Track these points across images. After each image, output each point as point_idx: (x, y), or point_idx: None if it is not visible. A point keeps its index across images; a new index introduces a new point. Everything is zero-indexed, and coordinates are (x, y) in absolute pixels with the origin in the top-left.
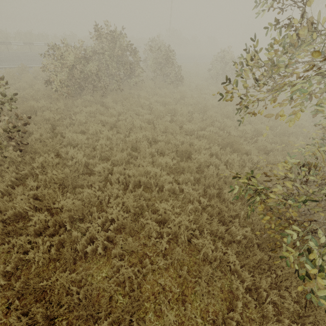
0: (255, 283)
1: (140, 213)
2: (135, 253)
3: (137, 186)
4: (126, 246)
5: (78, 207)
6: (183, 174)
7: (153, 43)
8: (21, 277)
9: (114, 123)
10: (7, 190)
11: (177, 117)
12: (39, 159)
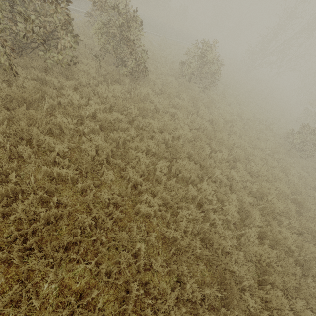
0: None
1: None
2: None
3: None
4: None
5: None
6: None
7: None
8: None
9: None
10: None
11: (128, 169)
12: None
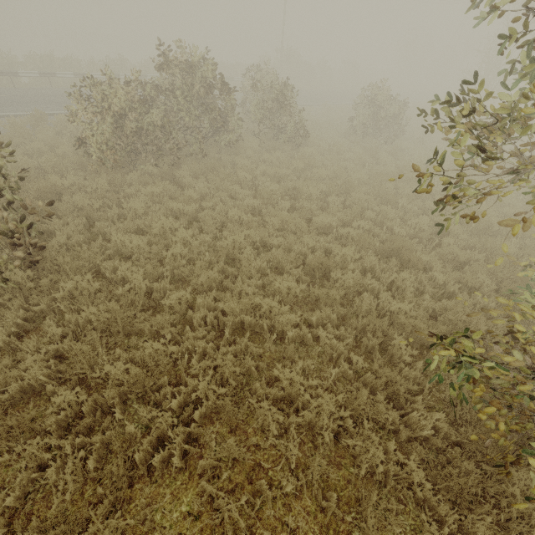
0: (462, 527)
1: (245, 382)
2: (239, 464)
3: (237, 330)
4: (223, 451)
5: (136, 377)
6: (318, 308)
7: (256, 73)
8: (32, 516)
9: (195, 214)
10: (10, 341)
11: (301, 202)
12: (66, 284)
